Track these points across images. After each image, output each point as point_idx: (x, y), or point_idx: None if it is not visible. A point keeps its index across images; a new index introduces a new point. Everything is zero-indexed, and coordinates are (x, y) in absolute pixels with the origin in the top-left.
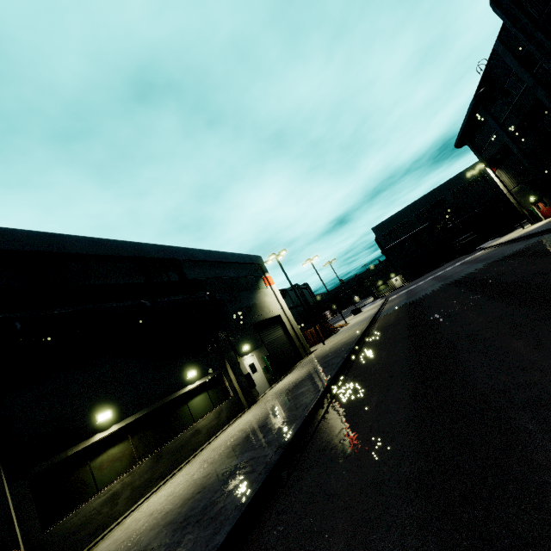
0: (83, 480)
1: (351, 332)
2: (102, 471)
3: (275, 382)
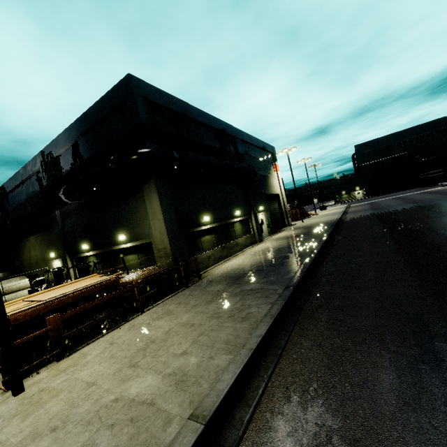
0: (198, 245)
1: (326, 218)
2: (204, 244)
3: (271, 235)
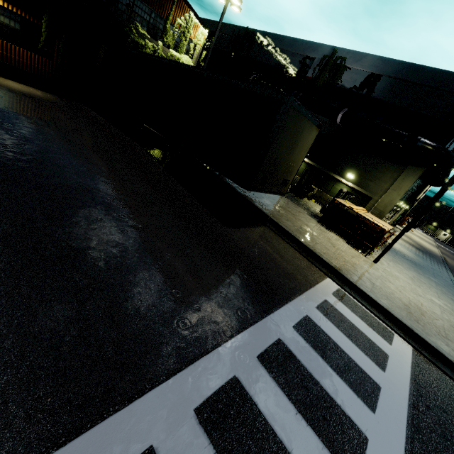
0: None
1: (428, 245)
2: None
3: None
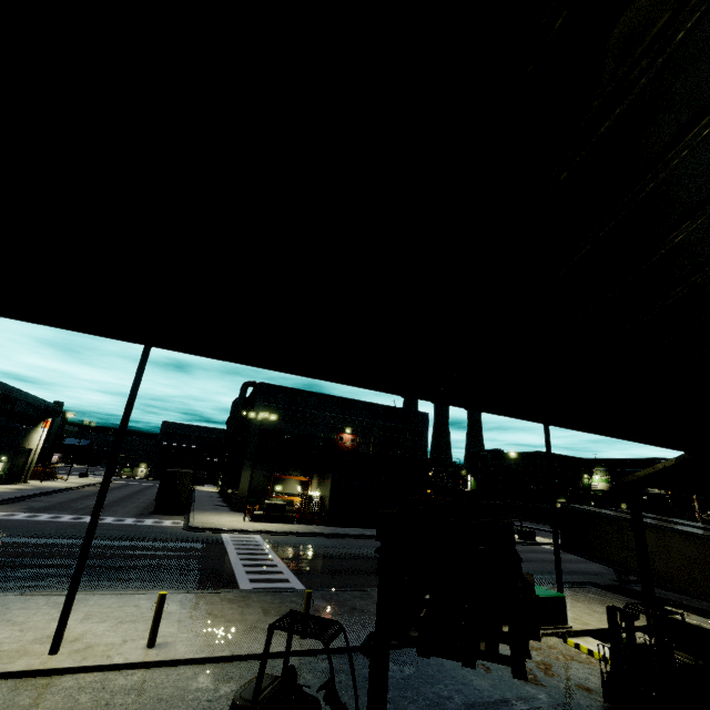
0: None
1: (66, 485)
2: None
3: None
